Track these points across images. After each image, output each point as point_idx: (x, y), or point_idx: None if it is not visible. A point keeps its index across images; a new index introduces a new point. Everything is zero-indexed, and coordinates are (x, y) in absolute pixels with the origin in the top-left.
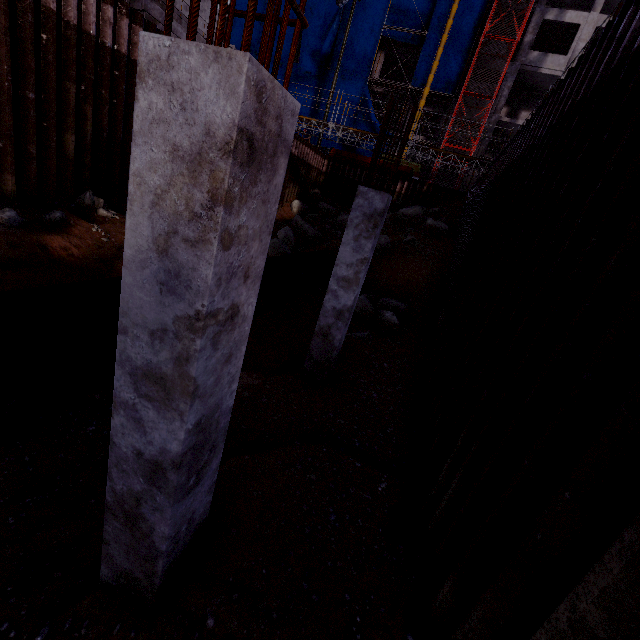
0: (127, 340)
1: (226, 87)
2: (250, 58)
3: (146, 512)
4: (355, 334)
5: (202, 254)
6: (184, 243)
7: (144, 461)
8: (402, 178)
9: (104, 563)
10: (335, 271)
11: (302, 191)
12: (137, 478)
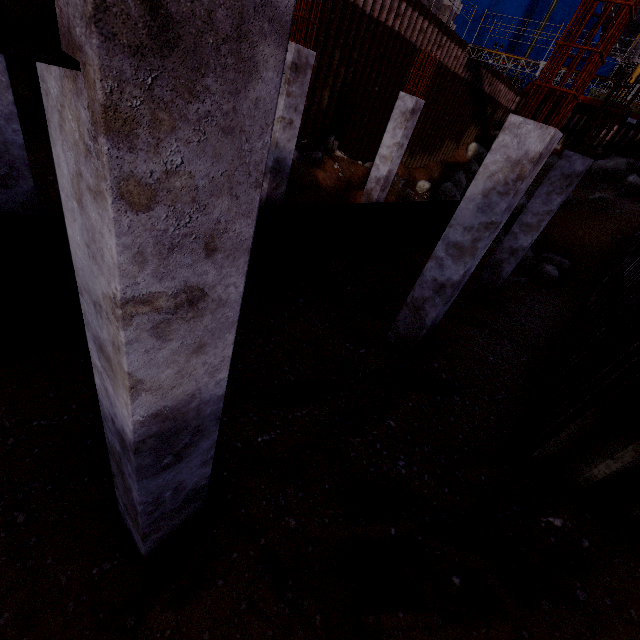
0: (451, 230)
1: (541, 139)
2: (555, 129)
3: (427, 307)
4: (512, 278)
5: (504, 199)
6: (497, 193)
7: (436, 283)
8: (612, 121)
9: (391, 331)
10: (521, 218)
11: (481, 132)
12: (429, 291)
